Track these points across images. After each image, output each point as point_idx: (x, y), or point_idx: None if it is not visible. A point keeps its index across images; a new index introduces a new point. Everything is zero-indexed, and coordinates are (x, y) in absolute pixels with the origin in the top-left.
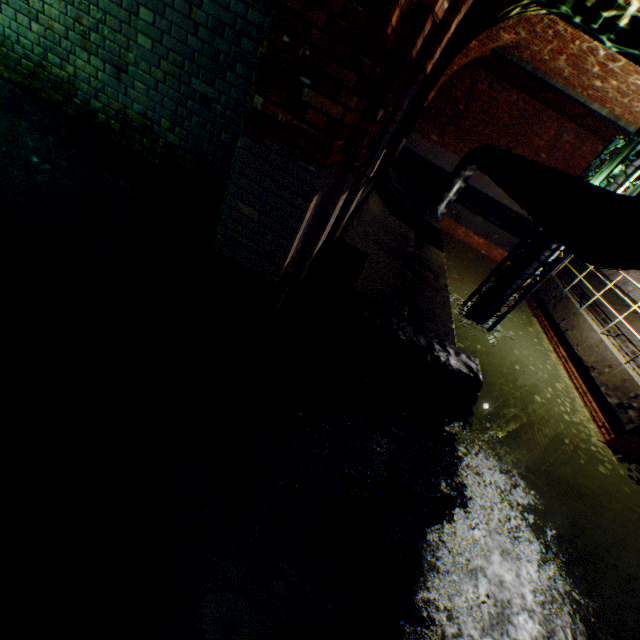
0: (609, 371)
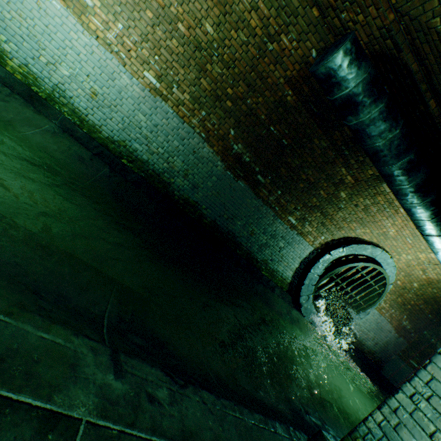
0: None
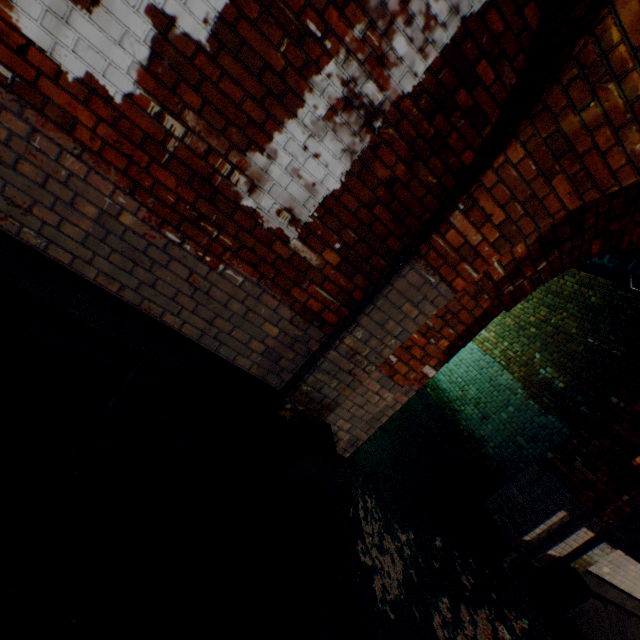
0: None
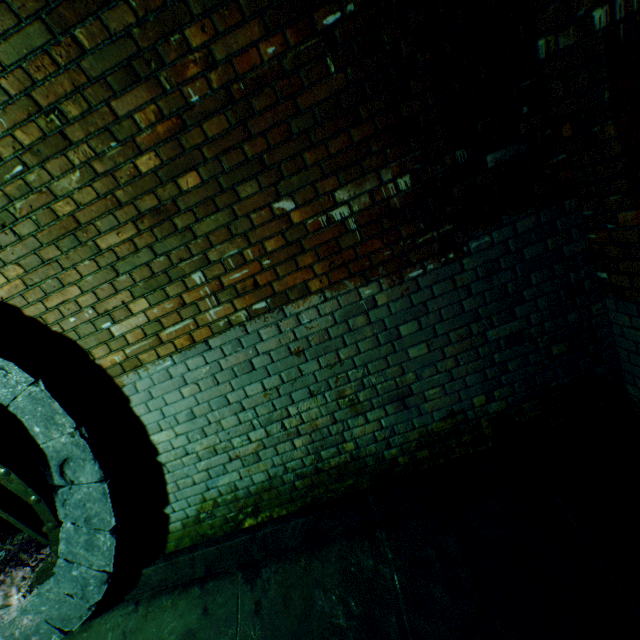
0: None
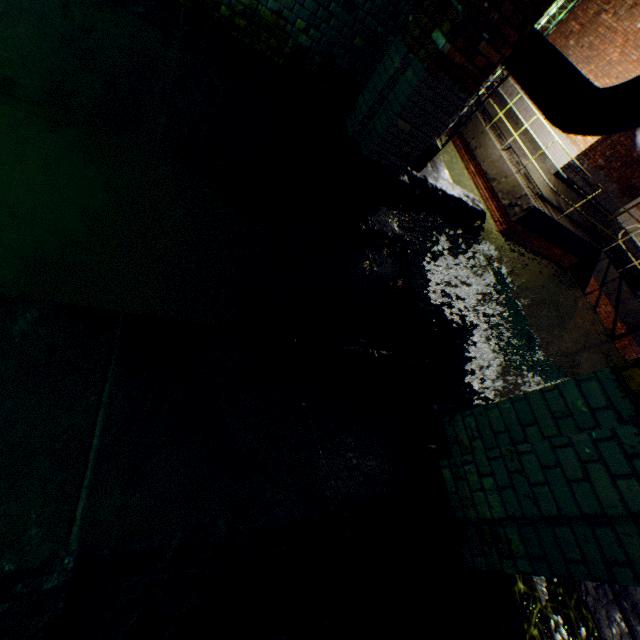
0: (505, 181)
